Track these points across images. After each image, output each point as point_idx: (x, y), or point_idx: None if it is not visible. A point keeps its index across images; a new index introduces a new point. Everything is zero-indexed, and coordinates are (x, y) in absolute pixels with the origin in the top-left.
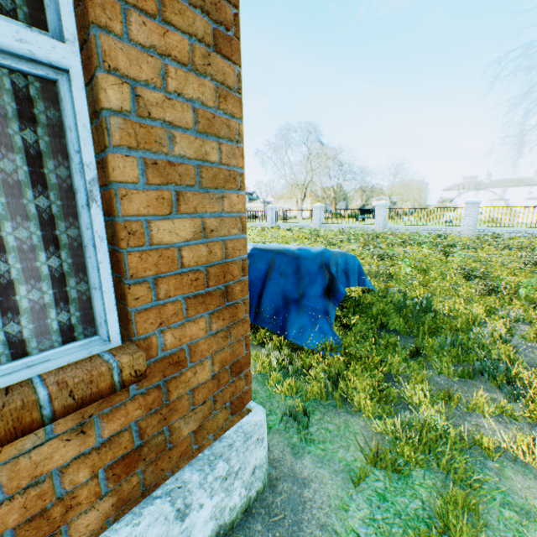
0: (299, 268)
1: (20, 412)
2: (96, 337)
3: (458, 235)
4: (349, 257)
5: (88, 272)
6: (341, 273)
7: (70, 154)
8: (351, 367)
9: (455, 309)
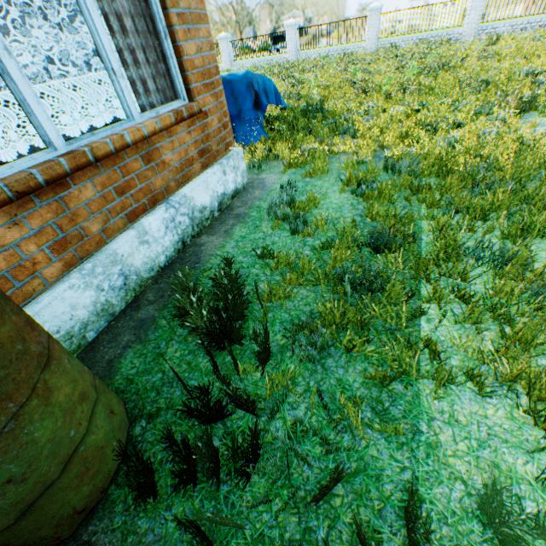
0: (233, 91)
1: (181, 113)
2: (181, 100)
3: (364, 52)
4: (266, 79)
5: (171, 71)
6: (262, 92)
7: (156, 16)
8: (278, 144)
9: (339, 108)
